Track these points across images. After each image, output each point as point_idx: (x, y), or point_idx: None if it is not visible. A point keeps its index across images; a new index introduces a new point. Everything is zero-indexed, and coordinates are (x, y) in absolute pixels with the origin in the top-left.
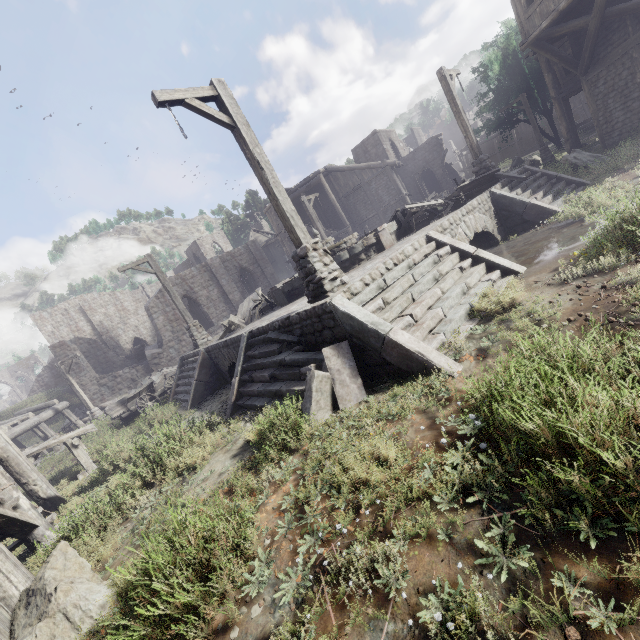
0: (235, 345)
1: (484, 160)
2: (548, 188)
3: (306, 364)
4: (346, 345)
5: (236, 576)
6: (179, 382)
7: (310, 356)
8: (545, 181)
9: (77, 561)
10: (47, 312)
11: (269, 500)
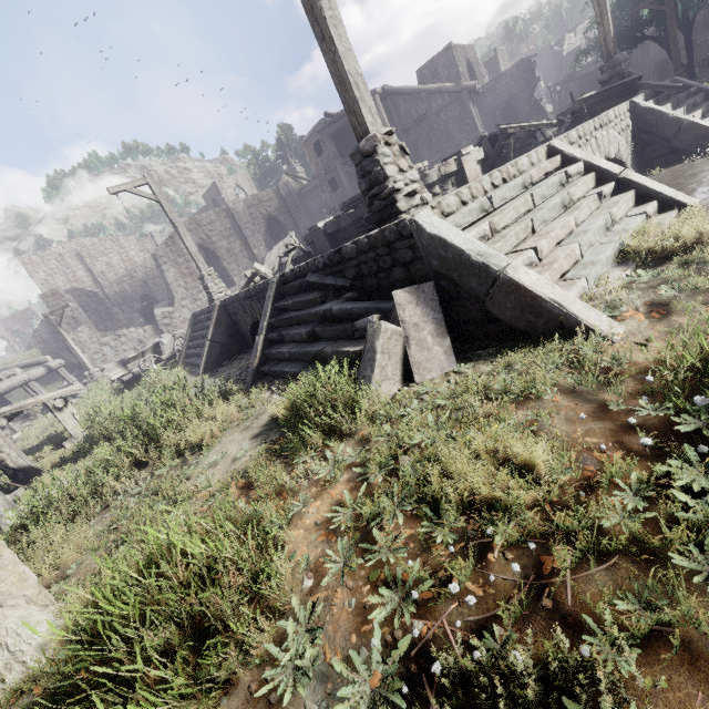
0: (260, 296)
1: (620, 62)
2: (706, 108)
3: (363, 317)
4: (430, 288)
5: (252, 644)
6: (190, 343)
7: (370, 305)
8: (701, 100)
9: (16, 570)
10: (38, 256)
11: (309, 509)
